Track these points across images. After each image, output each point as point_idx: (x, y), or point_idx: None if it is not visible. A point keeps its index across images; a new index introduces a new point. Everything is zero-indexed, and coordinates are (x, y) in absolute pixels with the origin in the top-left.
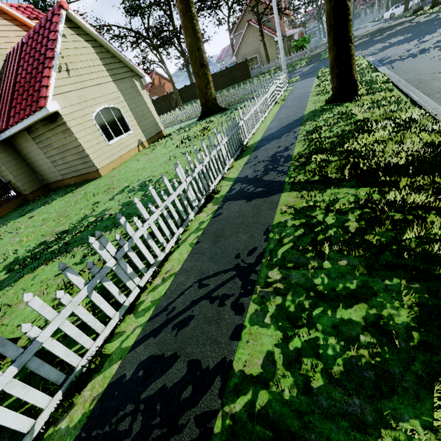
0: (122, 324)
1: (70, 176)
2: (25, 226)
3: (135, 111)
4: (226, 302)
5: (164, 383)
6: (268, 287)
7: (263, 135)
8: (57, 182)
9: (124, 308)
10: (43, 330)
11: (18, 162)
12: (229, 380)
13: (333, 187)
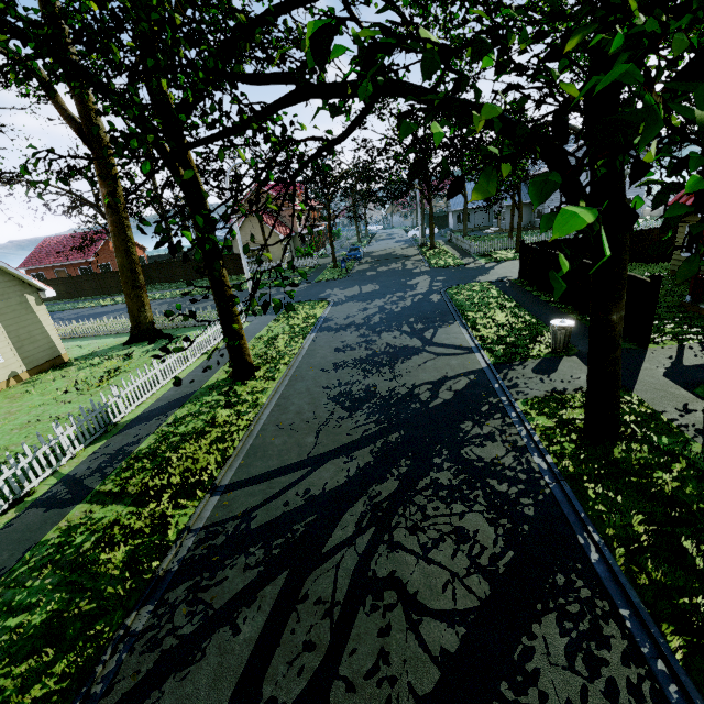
0: None
1: None
2: None
3: (16, 334)
4: None
5: None
6: None
7: (145, 409)
8: None
9: None
10: None
11: None
12: None
13: (116, 503)
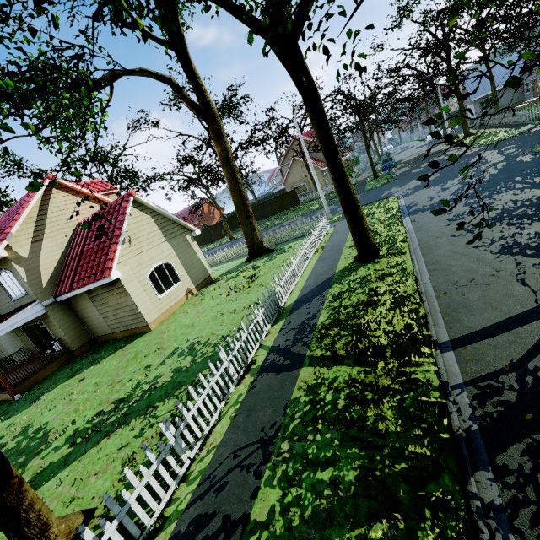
0: (178, 491)
1: (120, 330)
2: (77, 391)
3: (185, 262)
4: (251, 469)
5: (207, 532)
6: (279, 456)
7: (299, 295)
8: (105, 336)
9: (179, 477)
10: (132, 494)
11: (71, 318)
12: (247, 526)
13: (338, 364)
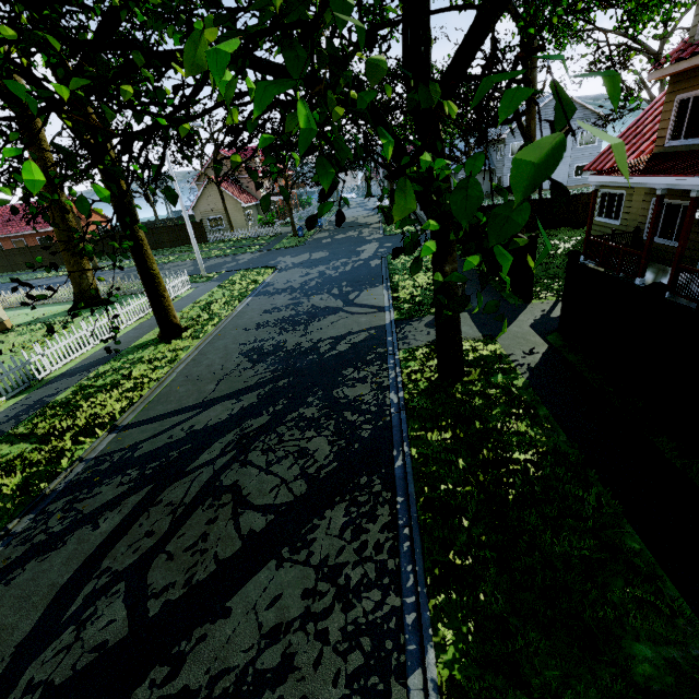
0: None
1: None
2: None
3: None
4: None
5: None
6: None
7: (72, 367)
8: None
9: None
10: None
11: None
12: None
13: (23, 442)
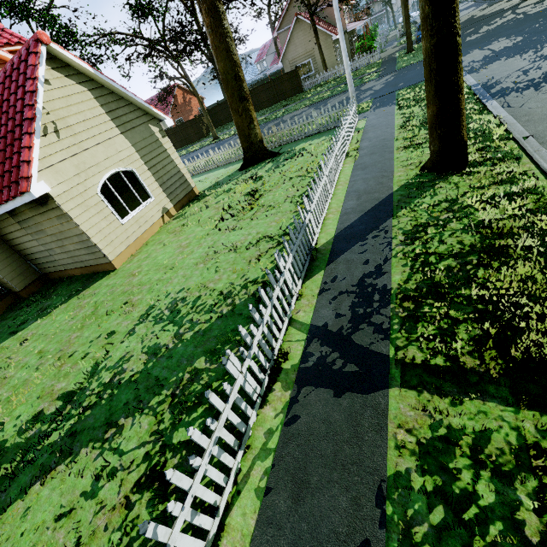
0: None
1: (74, 266)
2: (15, 362)
3: (155, 170)
4: None
5: None
6: None
7: (338, 226)
8: (58, 272)
9: None
10: None
11: (1, 250)
12: None
13: (474, 395)
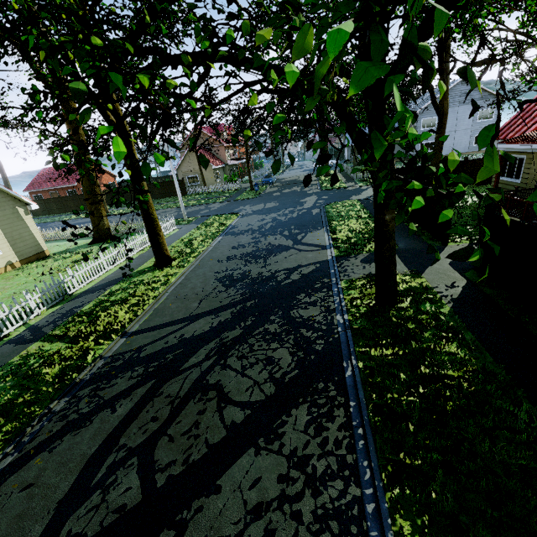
0: None
1: None
2: None
3: (10, 235)
4: None
5: None
6: None
7: (92, 286)
8: None
9: None
10: None
11: None
12: None
13: (60, 341)
